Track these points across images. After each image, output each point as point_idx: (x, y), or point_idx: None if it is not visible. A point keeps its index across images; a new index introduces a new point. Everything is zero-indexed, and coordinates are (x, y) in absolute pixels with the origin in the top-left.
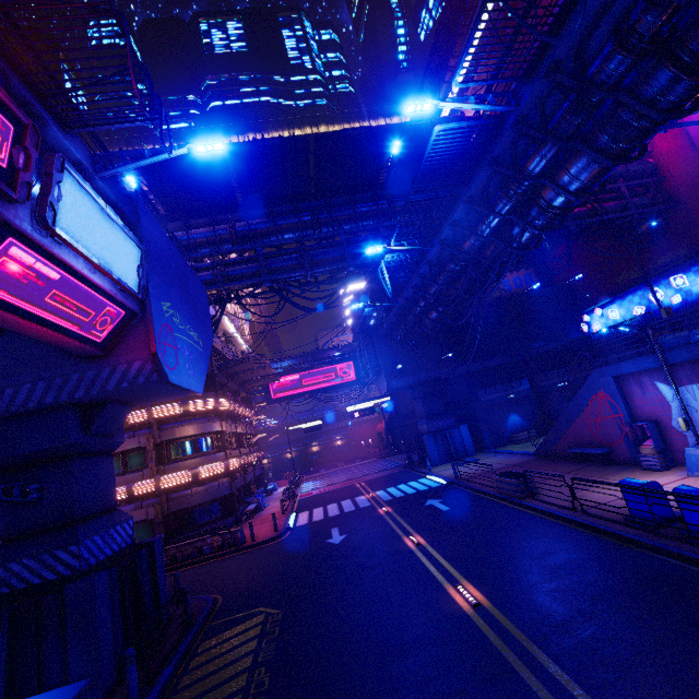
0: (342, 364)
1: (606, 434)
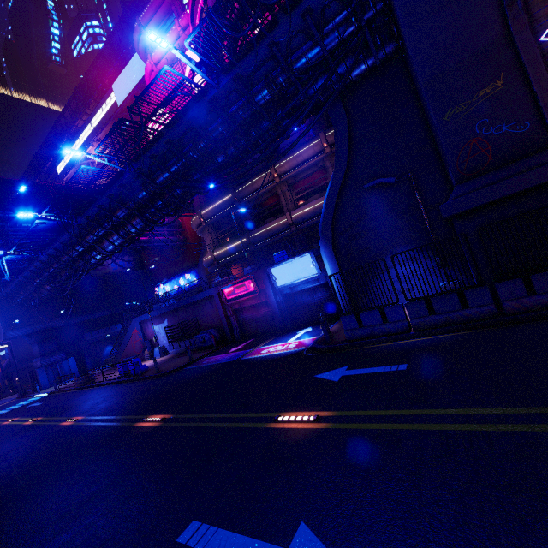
0: None
1: (138, 348)
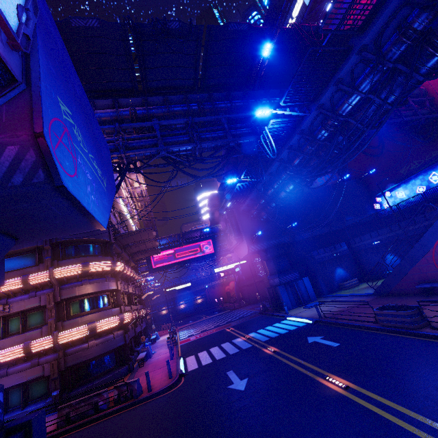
0: (204, 241)
1: None
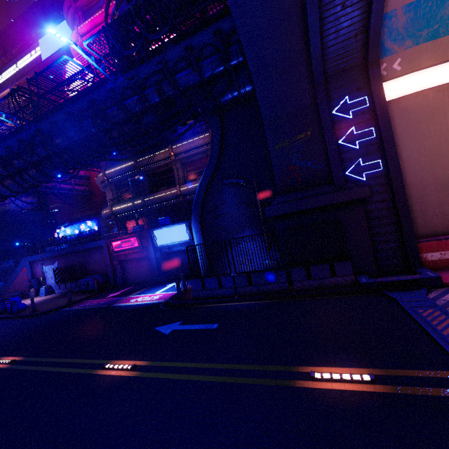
0: None
1: (25, 285)
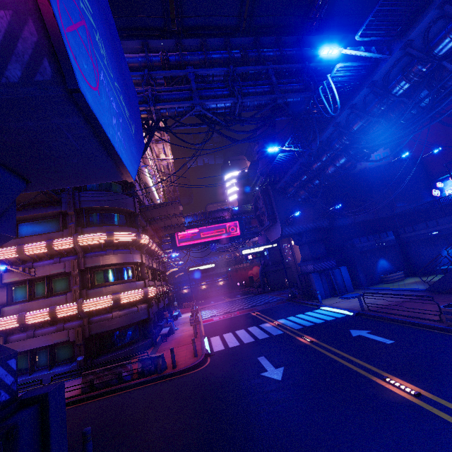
0: (231, 222)
1: None
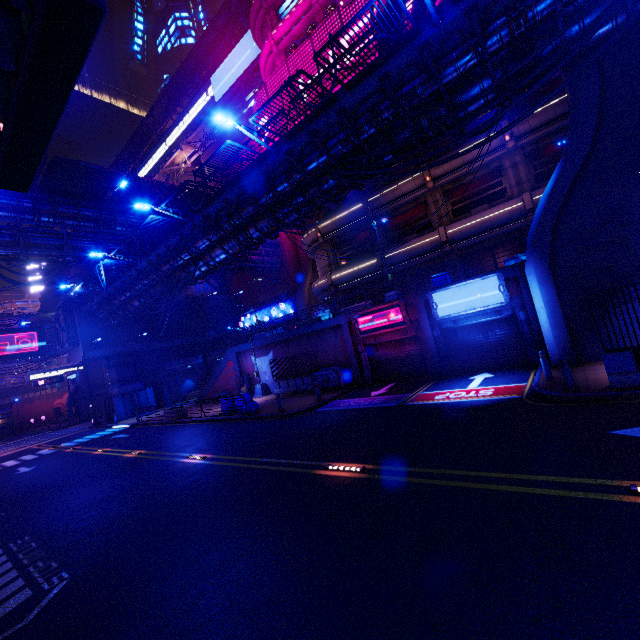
0: (23, 333)
1: (231, 384)
